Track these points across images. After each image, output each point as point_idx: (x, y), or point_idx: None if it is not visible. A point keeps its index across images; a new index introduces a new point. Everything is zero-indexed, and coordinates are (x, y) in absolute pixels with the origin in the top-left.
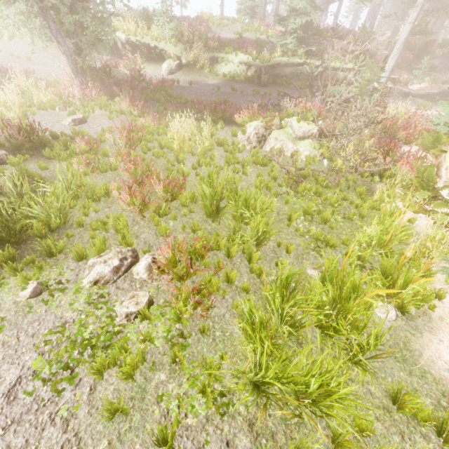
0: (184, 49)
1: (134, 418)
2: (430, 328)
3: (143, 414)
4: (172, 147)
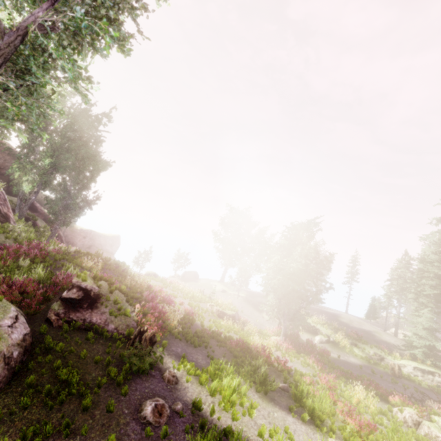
0: (331, 332)
1: None
2: None
3: None
4: (351, 401)
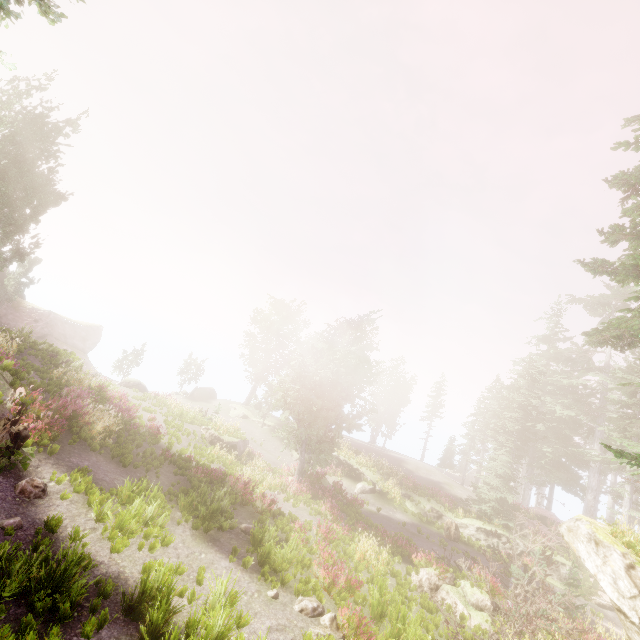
0: (380, 478)
1: None
2: None
3: None
4: (354, 558)
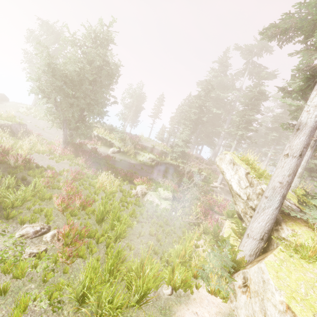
0: (123, 145)
1: (8, 299)
2: (186, 302)
3: (14, 299)
4: (96, 186)
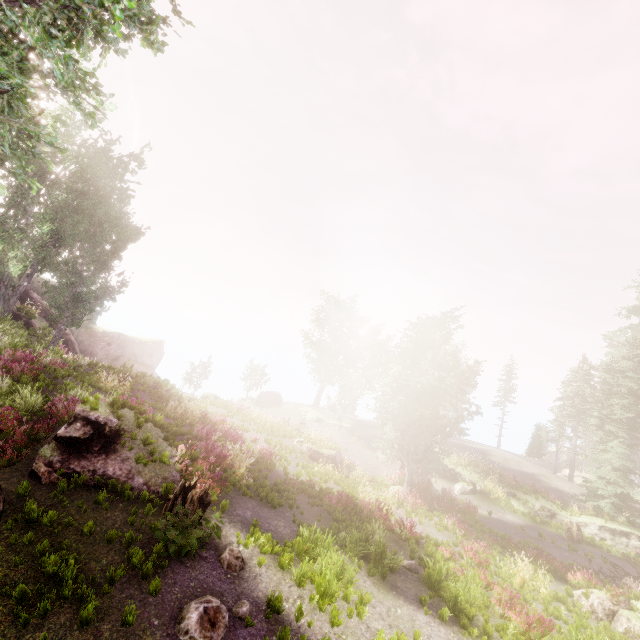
0: (478, 477)
1: None
2: None
3: None
4: (512, 583)
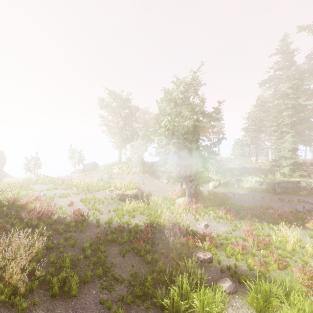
0: (220, 176)
1: None
2: None
3: None
4: (285, 248)
